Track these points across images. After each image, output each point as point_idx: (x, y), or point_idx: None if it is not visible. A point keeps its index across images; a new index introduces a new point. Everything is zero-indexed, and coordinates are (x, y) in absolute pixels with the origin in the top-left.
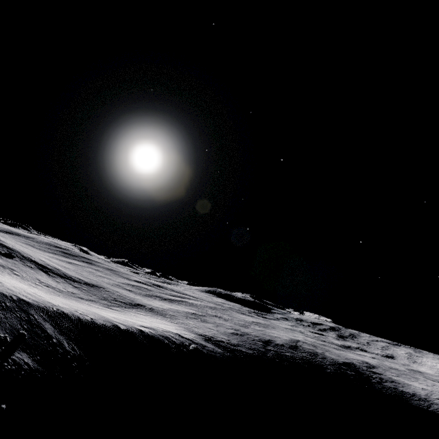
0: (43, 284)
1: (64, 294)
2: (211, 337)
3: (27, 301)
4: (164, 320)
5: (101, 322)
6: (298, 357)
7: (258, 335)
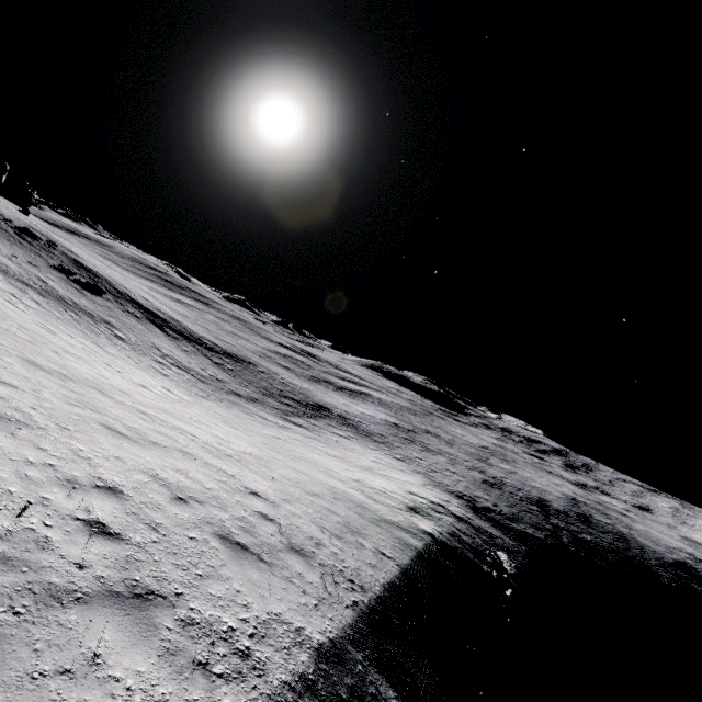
0: (169, 360)
1: (210, 387)
2: (472, 500)
3: (326, 637)
4: (382, 453)
5: (408, 562)
6: (605, 546)
7: (517, 485)
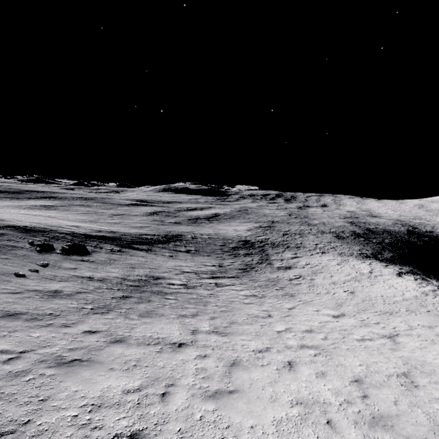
0: (204, 276)
1: (246, 279)
2: (366, 254)
3: None
4: (317, 254)
5: None
6: (393, 240)
7: (338, 230)
